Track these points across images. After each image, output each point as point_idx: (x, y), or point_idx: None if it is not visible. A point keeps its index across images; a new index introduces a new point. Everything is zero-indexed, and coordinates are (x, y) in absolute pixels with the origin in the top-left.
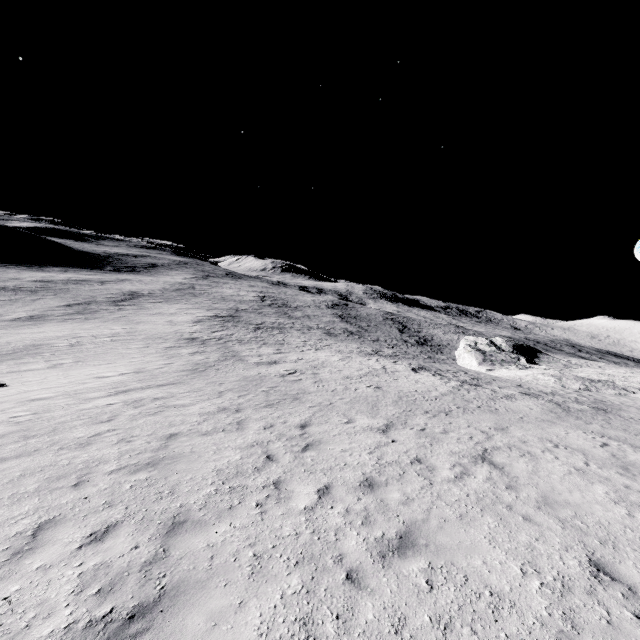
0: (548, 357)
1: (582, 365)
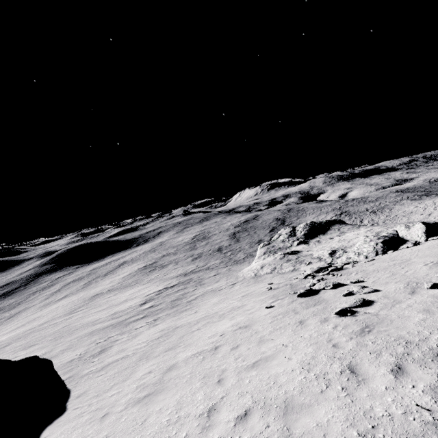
0: (337, 228)
1: (362, 226)
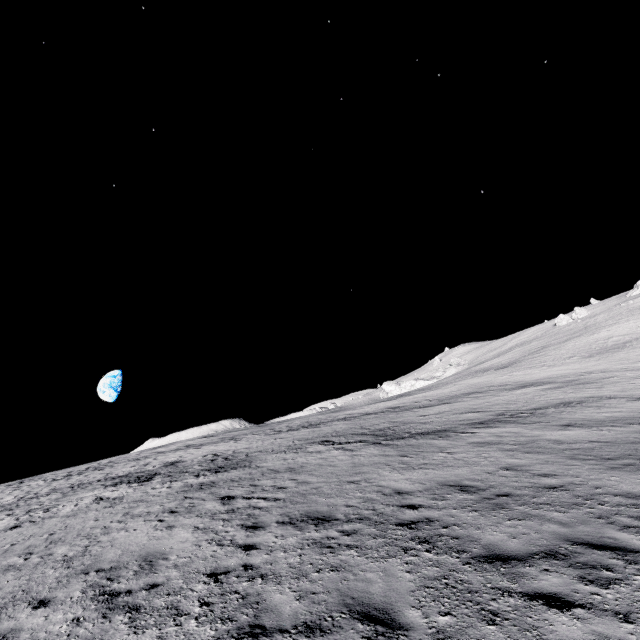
0: None
1: None
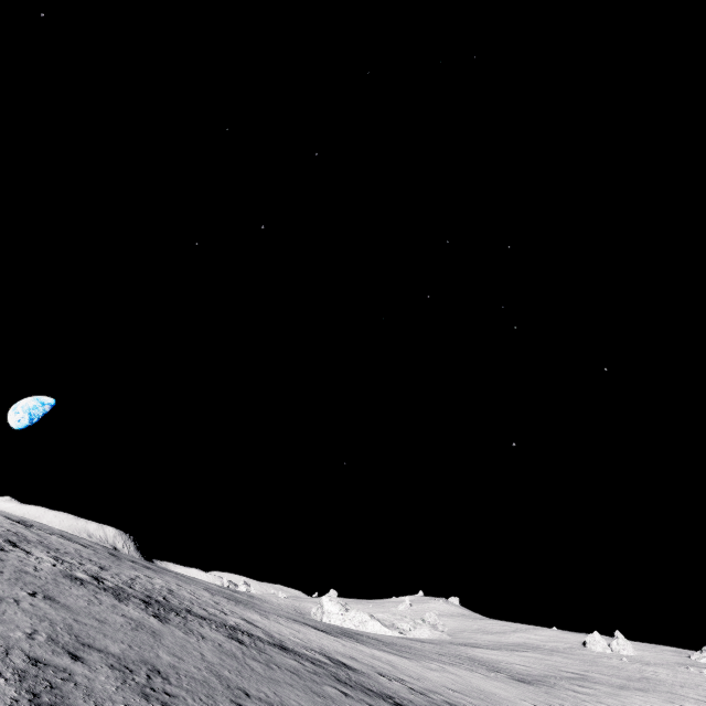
0: None
1: None
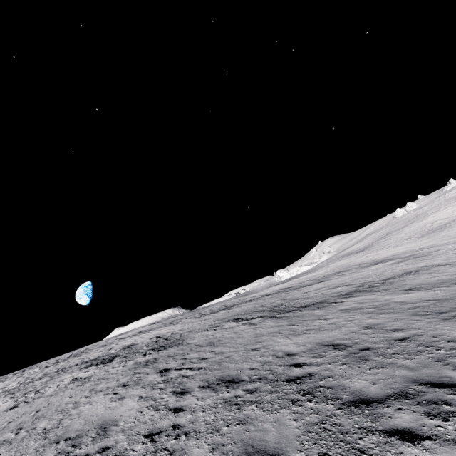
0: None
1: None
